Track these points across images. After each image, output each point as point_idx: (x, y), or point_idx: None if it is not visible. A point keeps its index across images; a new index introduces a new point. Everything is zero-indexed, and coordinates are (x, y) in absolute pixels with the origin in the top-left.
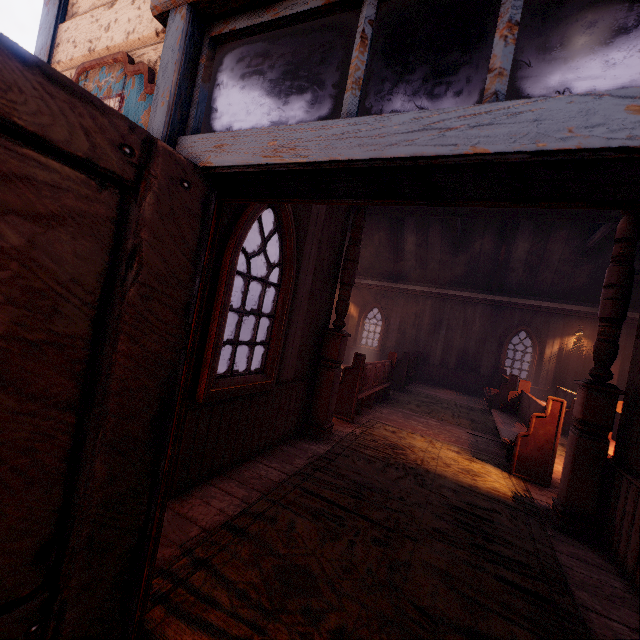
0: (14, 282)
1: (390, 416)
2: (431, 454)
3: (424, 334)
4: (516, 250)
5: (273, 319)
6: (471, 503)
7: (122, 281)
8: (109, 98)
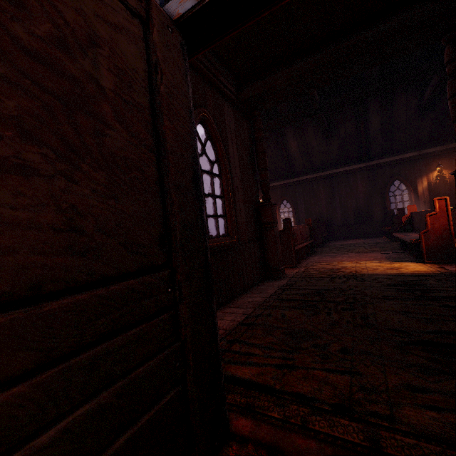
0: (109, 60)
1: (321, 259)
2: (360, 267)
3: (324, 206)
4: (371, 124)
5: (223, 199)
6: (403, 280)
7: (155, 81)
8: None
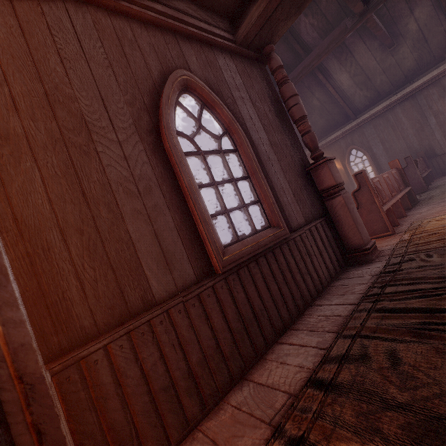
0: None
1: (432, 210)
2: None
3: (413, 137)
4: None
5: (249, 179)
6: None
7: None
8: None
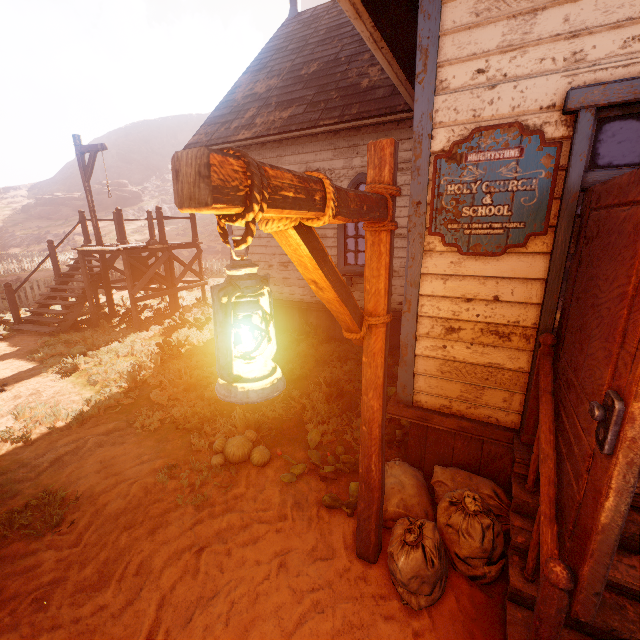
0: None
1: None
2: None
3: None
4: None
5: None
6: None
7: None
8: (507, 149)
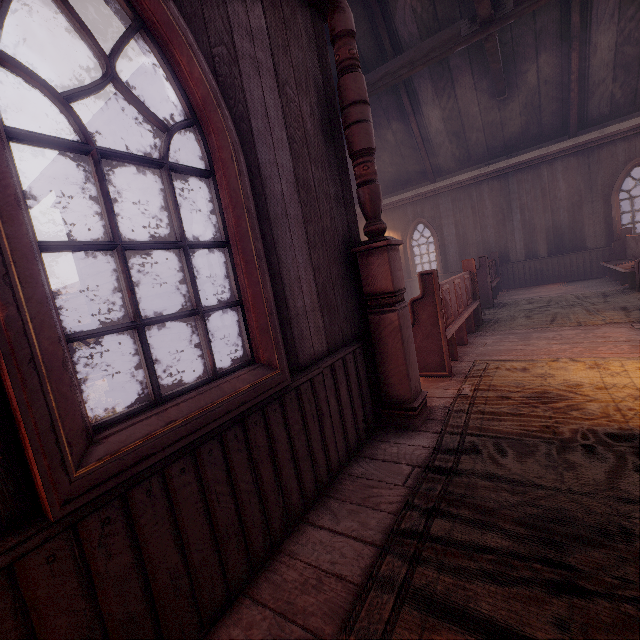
0: None
1: (500, 346)
2: (622, 390)
3: (492, 230)
4: (595, 52)
5: (228, 249)
6: None
7: None
8: None
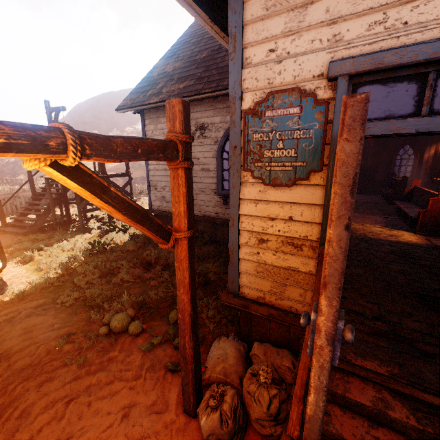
0: None
1: None
2: (367, 230)
3: None
4: (402, 85)
5: None
6: (400, 248)
7: None
8: (292, 107)
